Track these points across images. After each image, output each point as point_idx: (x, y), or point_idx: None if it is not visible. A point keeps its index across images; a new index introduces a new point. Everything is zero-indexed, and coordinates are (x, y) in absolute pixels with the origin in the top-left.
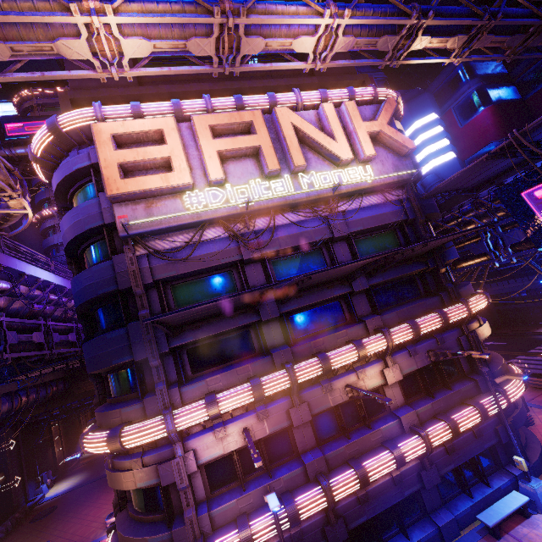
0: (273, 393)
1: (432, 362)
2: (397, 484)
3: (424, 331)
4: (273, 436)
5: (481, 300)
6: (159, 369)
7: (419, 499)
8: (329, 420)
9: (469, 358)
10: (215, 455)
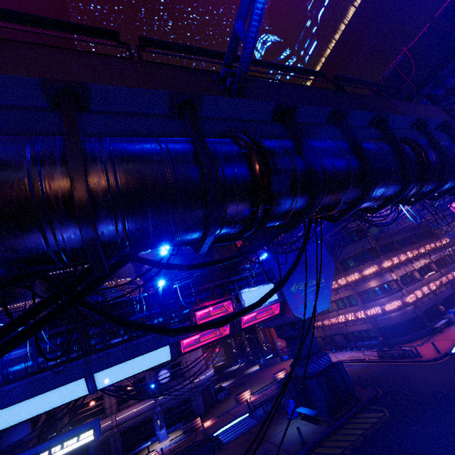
0: (408, 258)
1: (441, 256)
2: (448, 289)
3: (437, 245)
4: (408, 275)
5: (447, 238)
6: (378, 250)
7: (454, 298)
8: (419, 272)
9: (450, 257)
10: (400, 274)
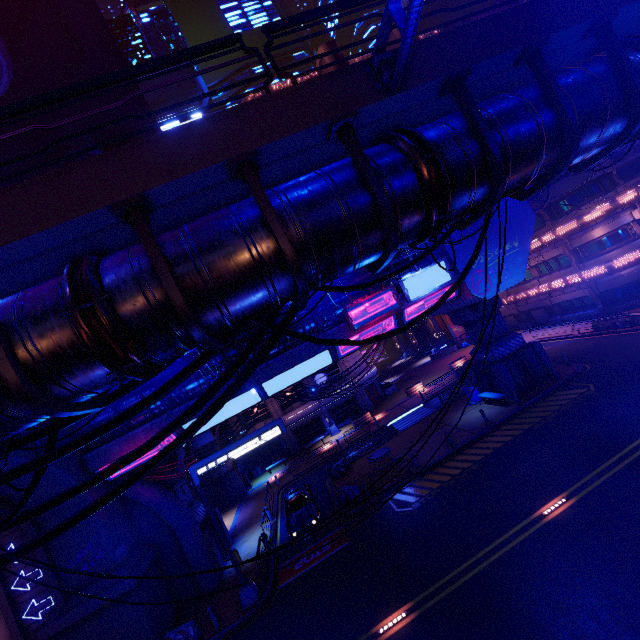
0: None
1: None
2: None
3: None
4: None
5: None
6: (616, 176)
7: None
8: None
9: None
10: None
